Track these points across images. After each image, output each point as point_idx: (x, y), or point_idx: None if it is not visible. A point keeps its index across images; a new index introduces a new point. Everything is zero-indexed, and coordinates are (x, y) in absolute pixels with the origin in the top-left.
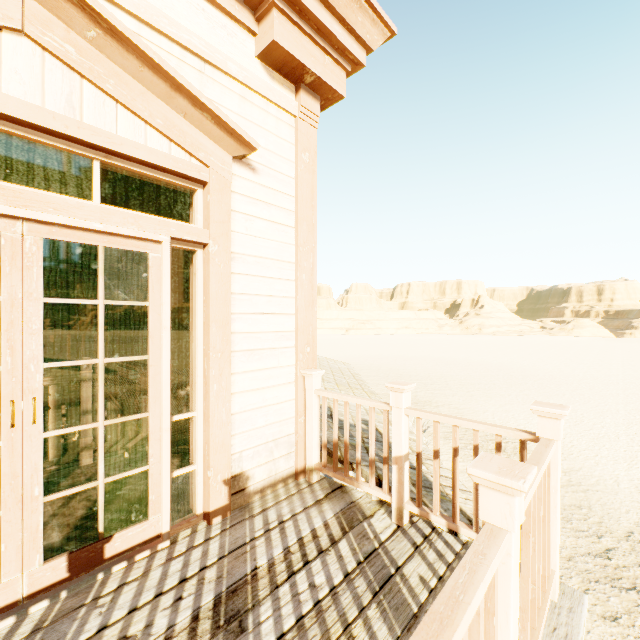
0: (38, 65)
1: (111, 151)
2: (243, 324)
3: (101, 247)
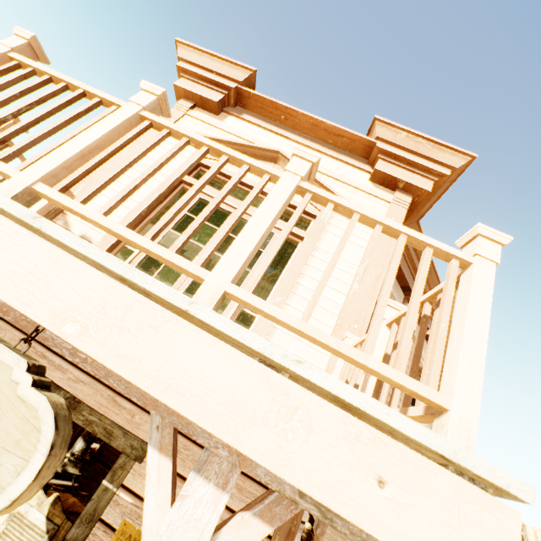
0: None
1: None
2: (308, 283)
3: None
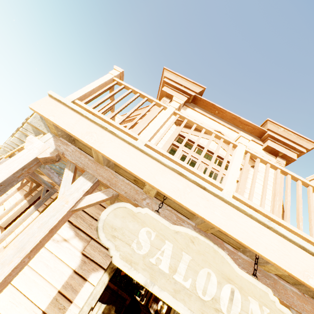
0: (214, 145)
1: (222, 158)
2: None
3: (214, 172)
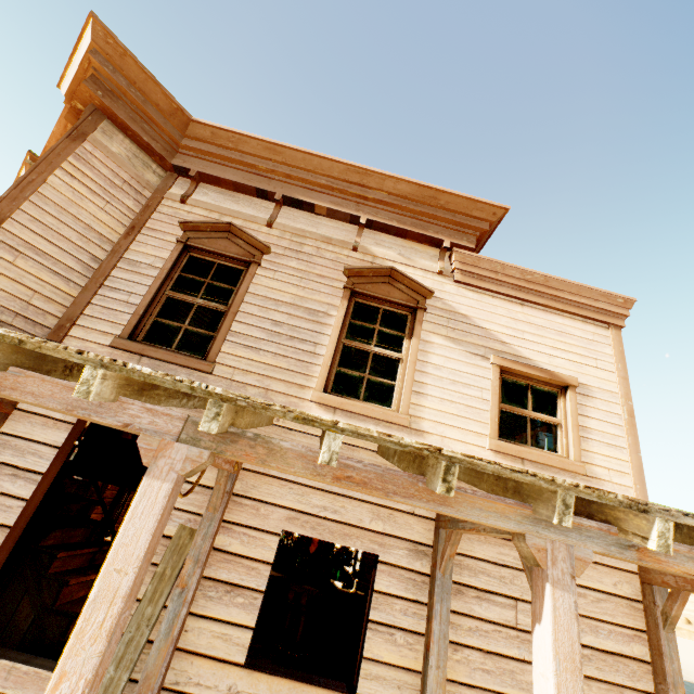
0: None
1: None
2: None
3: None
